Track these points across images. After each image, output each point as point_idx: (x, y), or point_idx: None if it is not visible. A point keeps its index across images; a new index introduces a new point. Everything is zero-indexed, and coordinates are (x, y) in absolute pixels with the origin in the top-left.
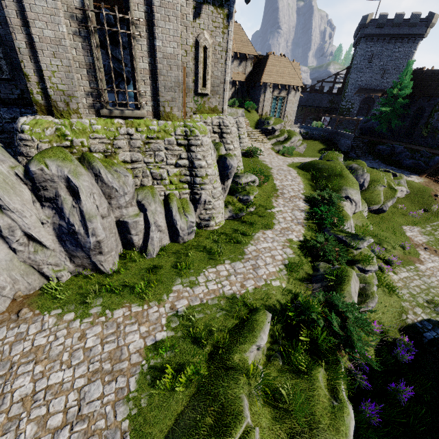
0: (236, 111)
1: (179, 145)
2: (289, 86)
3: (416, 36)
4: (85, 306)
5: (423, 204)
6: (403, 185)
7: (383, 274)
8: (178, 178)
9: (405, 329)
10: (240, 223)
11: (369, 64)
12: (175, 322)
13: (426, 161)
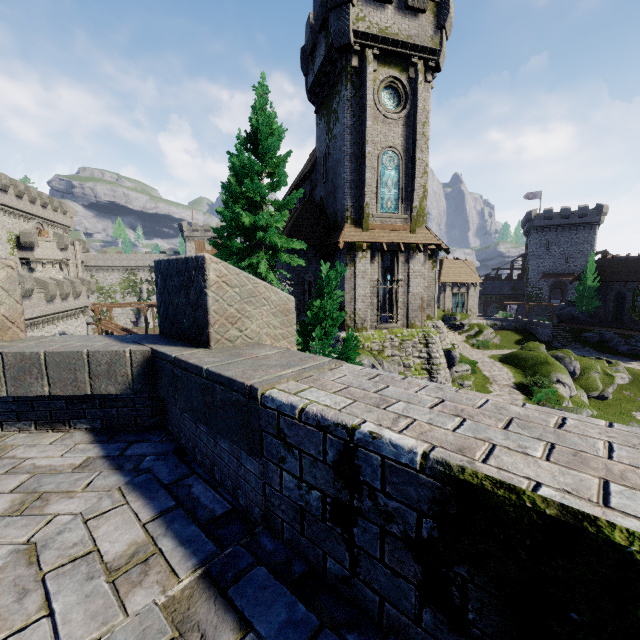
0: None
1: (420, 344)
2: (468, 283)
3: (591, 223)
4: None
5: None
6: (622, 372)
7: None
8: (420, 366)
9: None
10: None
11: (547, 251)
12: None
13: None
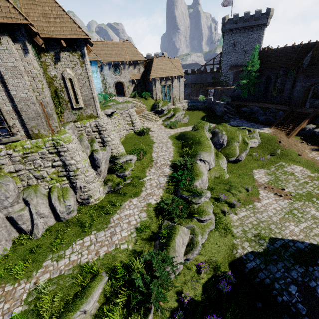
0: (126, 105)
1: (52, 153)
2: (172, 76)
3: (261, 25)
4: None
5: (271, 150)
6: (255, 137)
7: (225, 216)
8: (56, 174)
9: (233, 262)
10: (116, 195)
11: (233, 49)
12: (33, 295)
13: (273, 116)
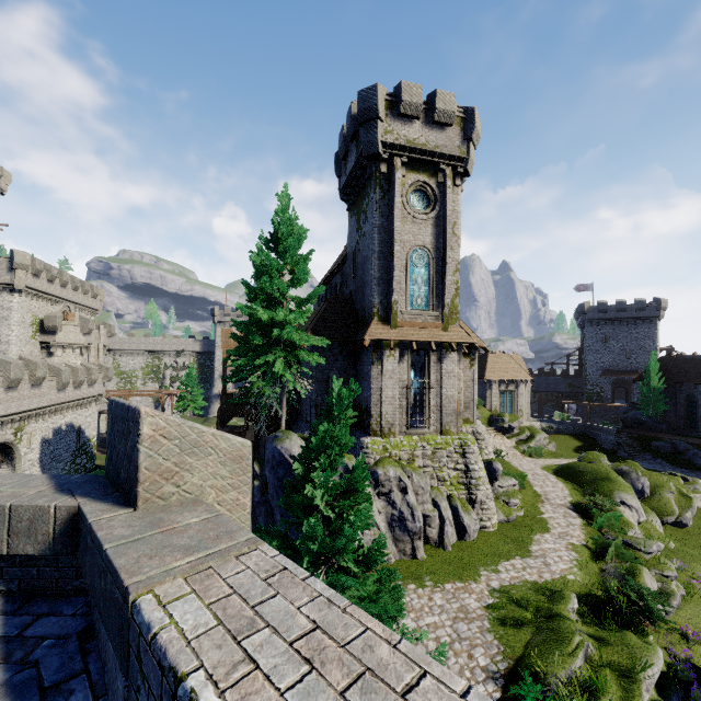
0: None
1: (456, 453)
2: (516, 379)
3: (650, 318)
4: (419, 580)
5: None
6: None
7: (696, 591)
8: (456, 479)
9: None
10: (514, 527)
11: (605, 346)
12: (496, 593)
13: None
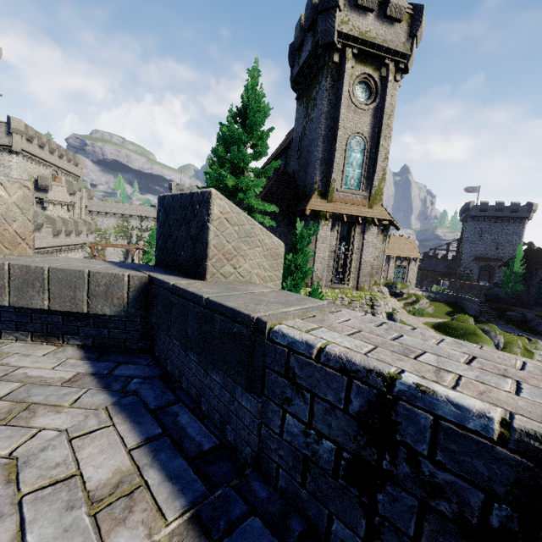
0: None
1: (366, 305)
2: (409, 257)
3: (521, 218)
4: None
5: None
6: (541, 349)
7: None
8: None
9: None
10: None
11: (480, 238)
12: None
13: None
